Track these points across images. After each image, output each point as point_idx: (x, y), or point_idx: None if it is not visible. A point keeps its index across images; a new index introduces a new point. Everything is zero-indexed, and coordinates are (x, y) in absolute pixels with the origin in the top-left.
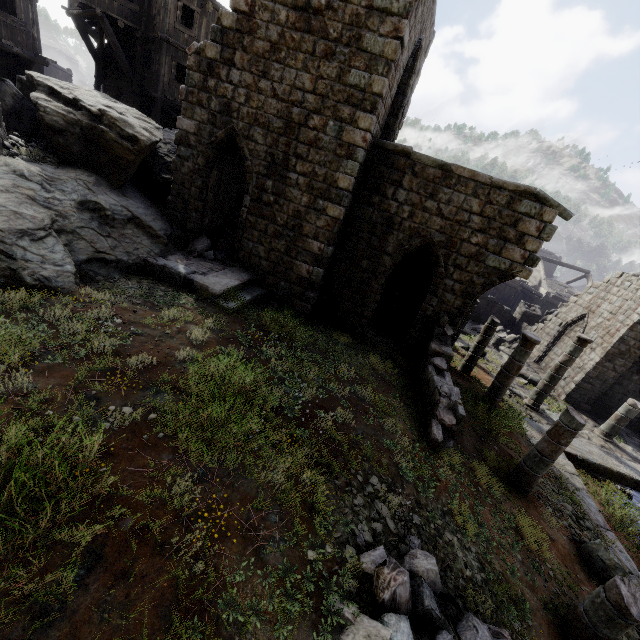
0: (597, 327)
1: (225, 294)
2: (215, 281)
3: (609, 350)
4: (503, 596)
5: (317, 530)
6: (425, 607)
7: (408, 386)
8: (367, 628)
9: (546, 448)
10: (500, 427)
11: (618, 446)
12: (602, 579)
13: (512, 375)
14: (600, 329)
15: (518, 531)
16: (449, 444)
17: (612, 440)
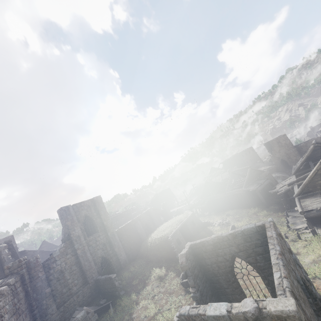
0: None
1: None
2: None
3: None
4: None
5: None
6: None
7: None
8: None
9: None
10: None
11: None
12: None
13: None
14: None
15: None
16: None
17: None
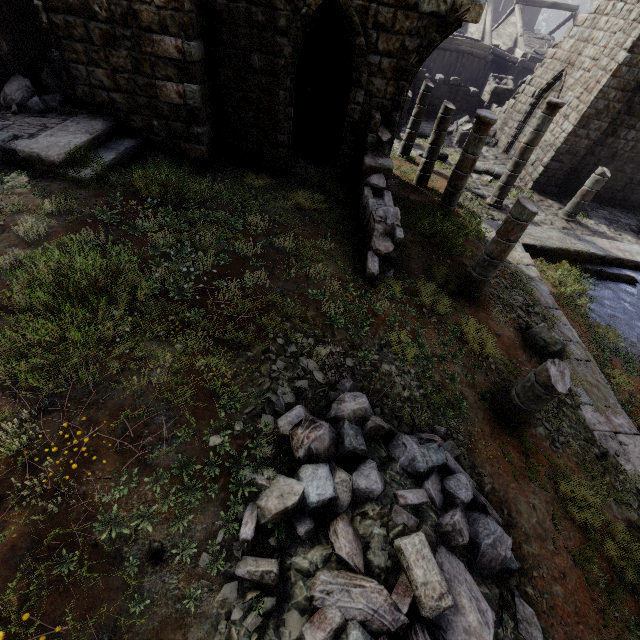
0: (575, 85)
1: (71, 159)
2: (49, 143)
3: (585, 113)
4: (441, 402)
5: (219, 415)
6: (347, 448)
7: (345, 220)
8: (281, 488)
9: (495, 250)
10: (453, 238)
11: (580, 224)
12: (542, 355)
13: (466, 174)
14: (578, 87)
15: (463, 339)
16: (389, 274)
17: (575, 219)
